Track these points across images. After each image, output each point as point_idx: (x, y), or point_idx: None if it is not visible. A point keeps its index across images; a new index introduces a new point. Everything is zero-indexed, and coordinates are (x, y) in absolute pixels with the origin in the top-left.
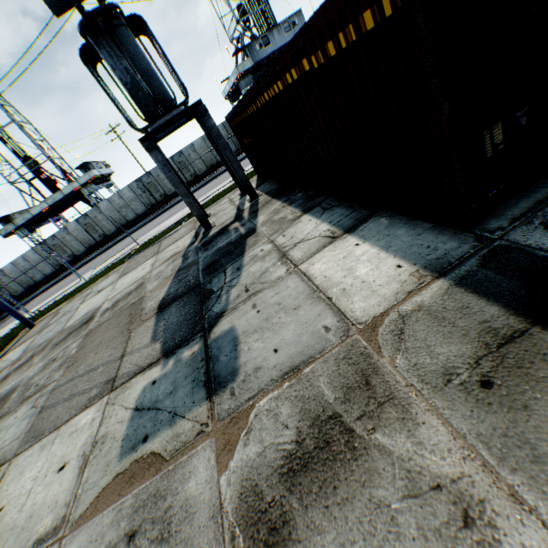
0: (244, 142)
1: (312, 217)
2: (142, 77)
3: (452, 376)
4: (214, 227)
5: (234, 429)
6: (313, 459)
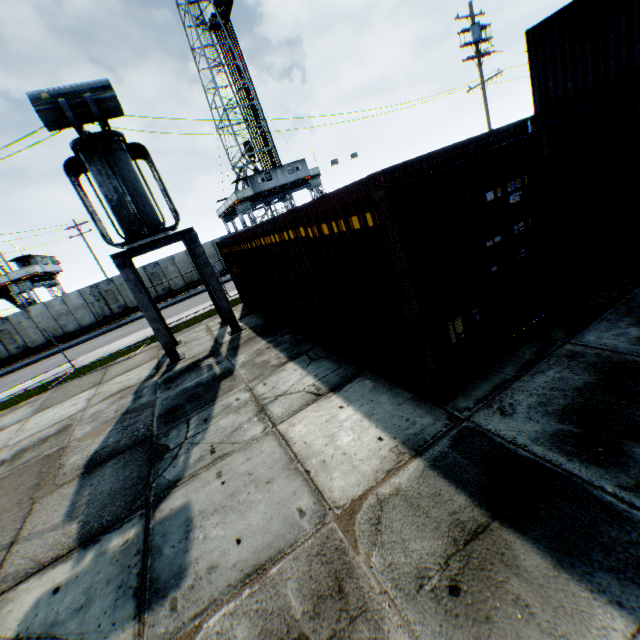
0: (233, 270)
1: (297, 367)
2: (132, 198)
3: (425, 579)
4: (183, 359)
5: None
6: None
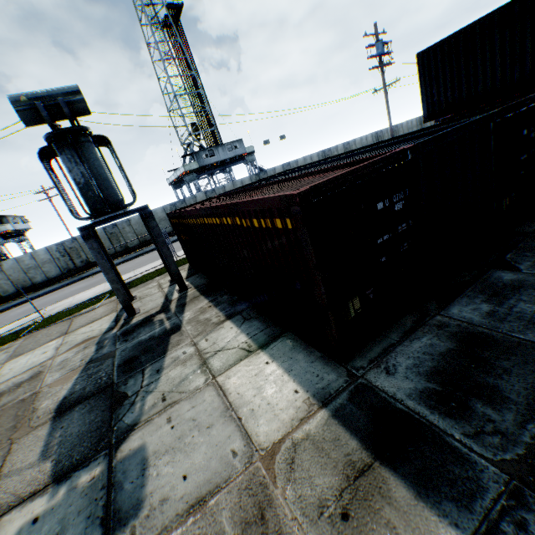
0: (181, 236)
1: (233, 325)
2: (97, 181)
3: (324, 507)
4: (138, 313)
5: None
6: None
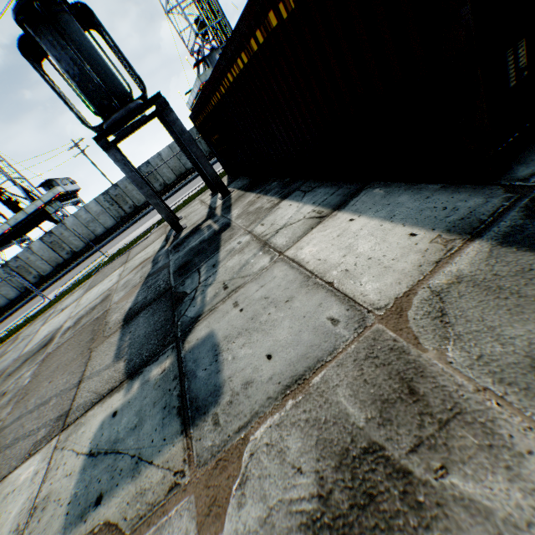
0: (211, 141)
1: (292, 202)
2: (92, 68)
3: None
4: (185, 228)
5: (221, 478)
6: (353, 528)
